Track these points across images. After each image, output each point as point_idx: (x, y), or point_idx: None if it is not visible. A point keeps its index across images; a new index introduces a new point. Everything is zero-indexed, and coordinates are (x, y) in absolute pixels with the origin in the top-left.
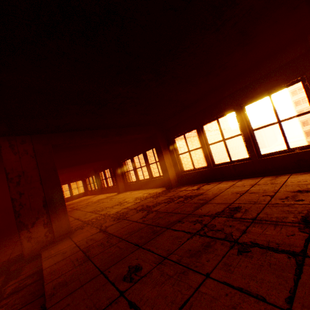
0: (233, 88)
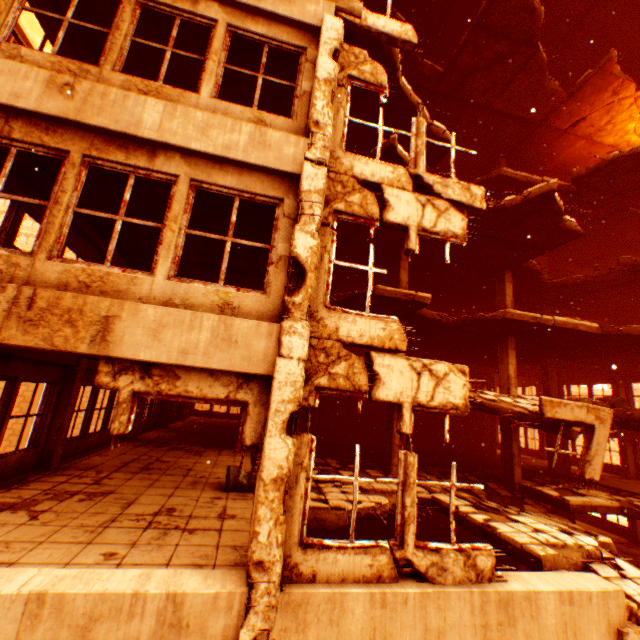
0: None
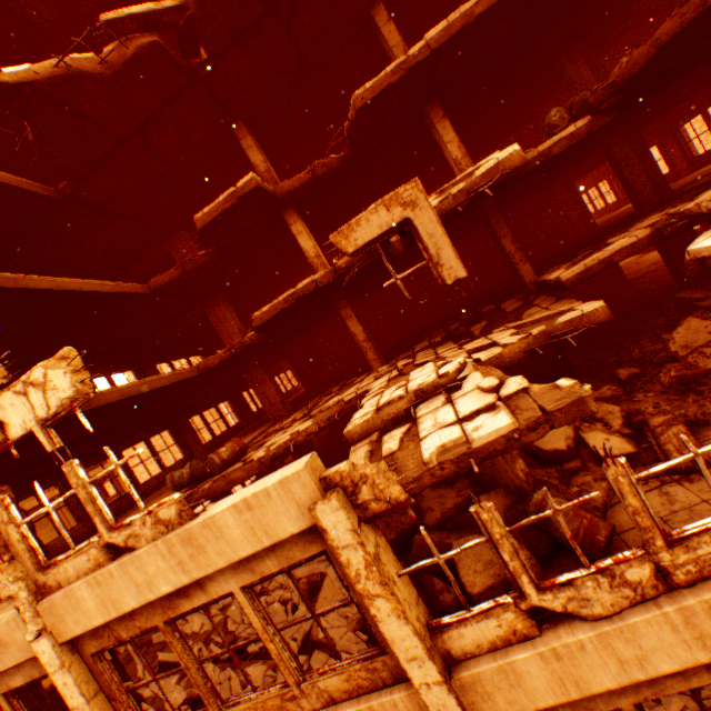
0: None
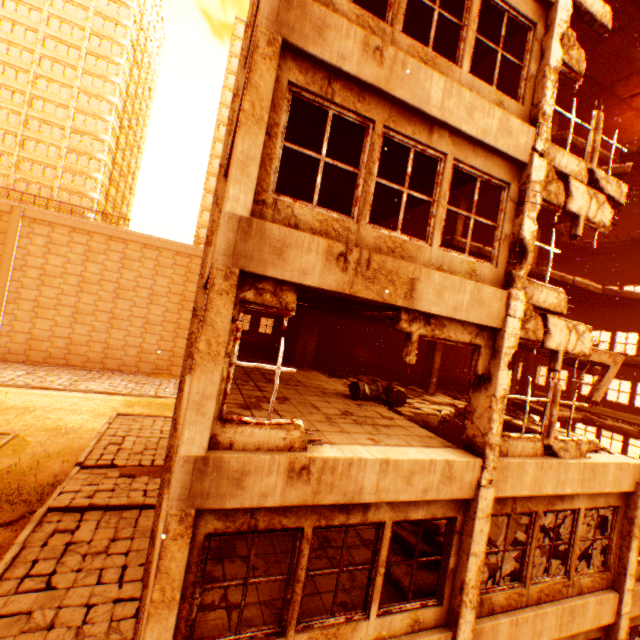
0: (635, 373)
